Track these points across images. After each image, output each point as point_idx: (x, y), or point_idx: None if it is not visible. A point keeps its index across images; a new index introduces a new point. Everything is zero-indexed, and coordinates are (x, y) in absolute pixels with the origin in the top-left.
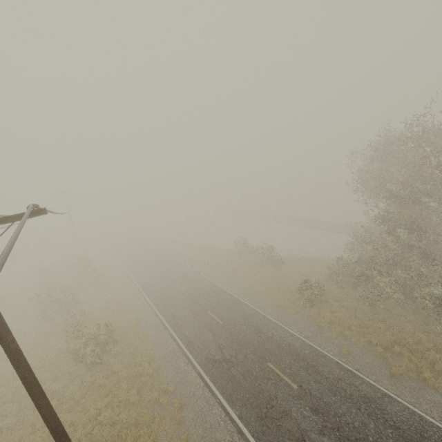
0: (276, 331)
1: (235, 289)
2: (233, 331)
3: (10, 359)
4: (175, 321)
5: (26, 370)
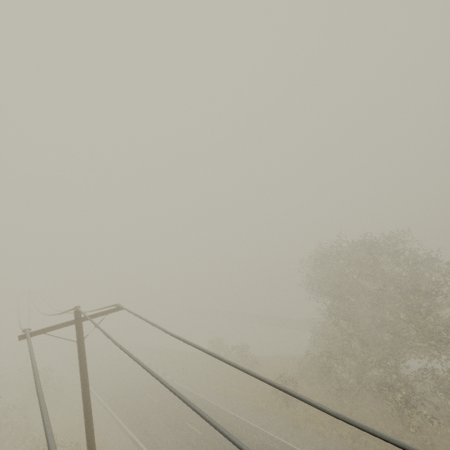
0: (256, 436)
1: (212, 395)
2: (214, 441)
3: (86, 413)
4: (149, 438)
5: (92, 425)
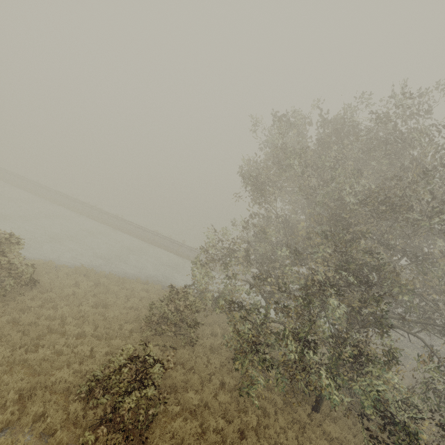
0: None
1: None
2: None
3: None
4: None
5: None
